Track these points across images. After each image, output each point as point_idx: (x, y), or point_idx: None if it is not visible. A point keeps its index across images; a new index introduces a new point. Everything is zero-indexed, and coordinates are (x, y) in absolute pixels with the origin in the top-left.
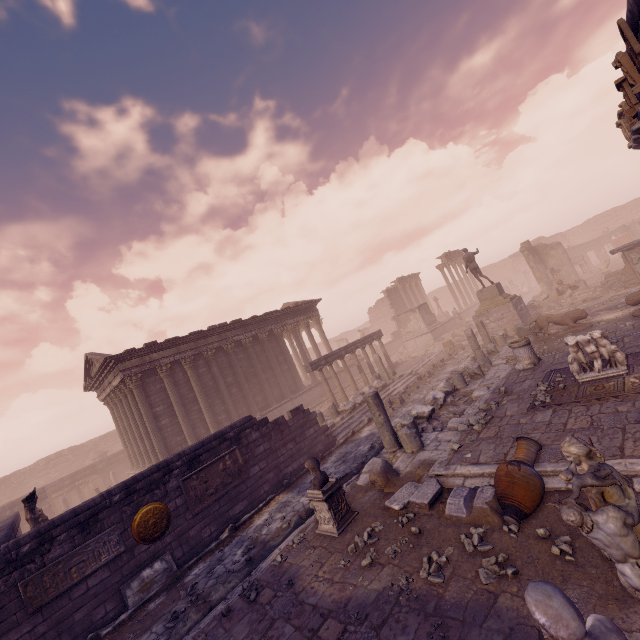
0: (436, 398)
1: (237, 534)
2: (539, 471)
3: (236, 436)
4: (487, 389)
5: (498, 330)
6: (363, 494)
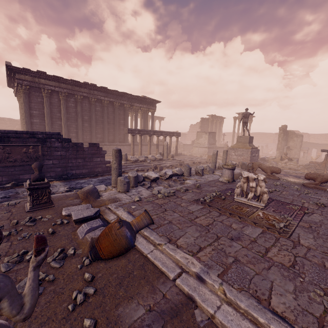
0: (166, 173)
1: (15, 188)
2: (147, 236)
3: (43, 139)
4: (195, 182)
5: (236, 161)
6: (72, 199)
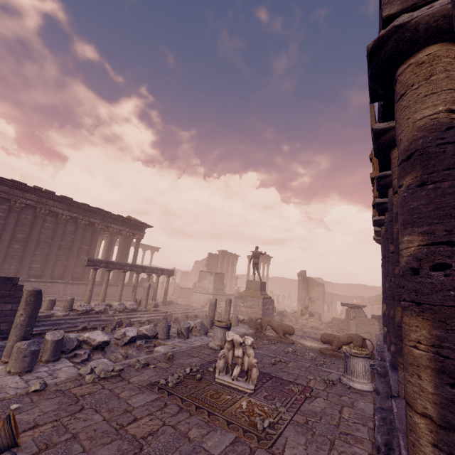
0: (125, 334)
1: None
2: None
3: None
4: (170, 349)
5: (245, 315)
6: None
